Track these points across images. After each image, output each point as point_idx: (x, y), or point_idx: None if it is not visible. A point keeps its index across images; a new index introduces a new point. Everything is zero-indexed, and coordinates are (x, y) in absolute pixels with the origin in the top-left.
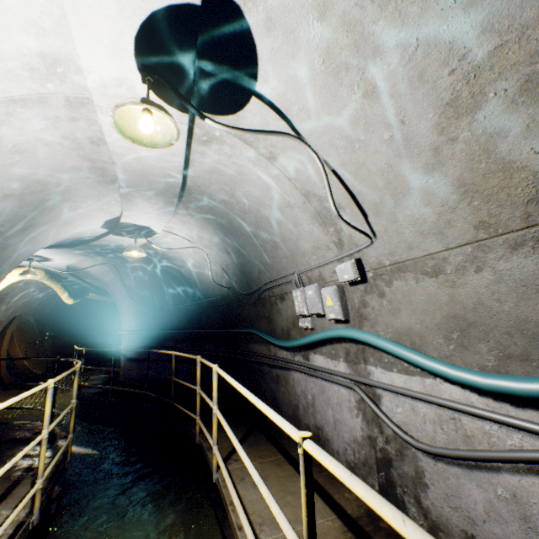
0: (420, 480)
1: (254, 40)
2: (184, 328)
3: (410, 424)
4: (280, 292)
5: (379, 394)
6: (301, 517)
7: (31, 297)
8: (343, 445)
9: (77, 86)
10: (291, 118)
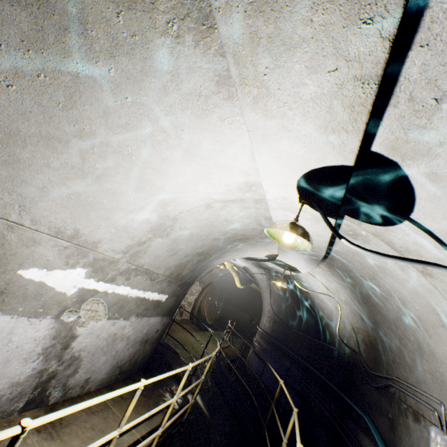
0: None
1: (412, 184)
2: (302, 357)
3: None
4: (414, 406)
5: None
6: None
7: (222, 274)
8: None
9: (261, 194)
10: None
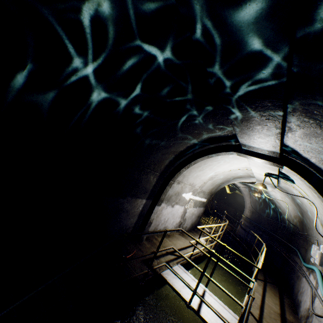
0: (310, 322)
1: (293, 179)
2: (268, 229)
3: (316, 307)
4: (312, 242)
5: (316, 296)
6: (269, 301)
7: None
8: (302, 309)
9: (250, 169)
10: (307, 194)
